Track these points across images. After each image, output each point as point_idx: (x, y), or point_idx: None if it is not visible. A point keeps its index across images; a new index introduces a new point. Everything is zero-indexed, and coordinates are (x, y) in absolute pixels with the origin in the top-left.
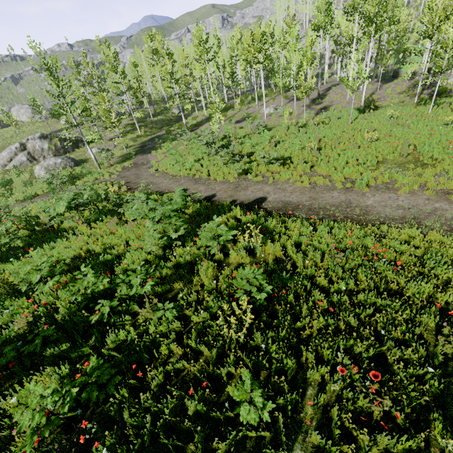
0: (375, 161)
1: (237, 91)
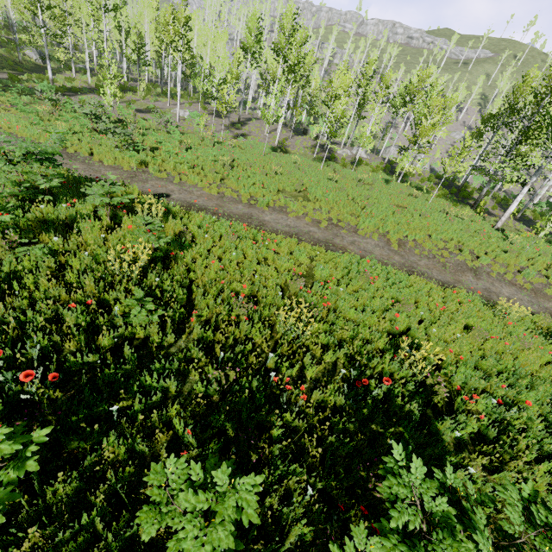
0: (277, 189)
1: (142, 75)
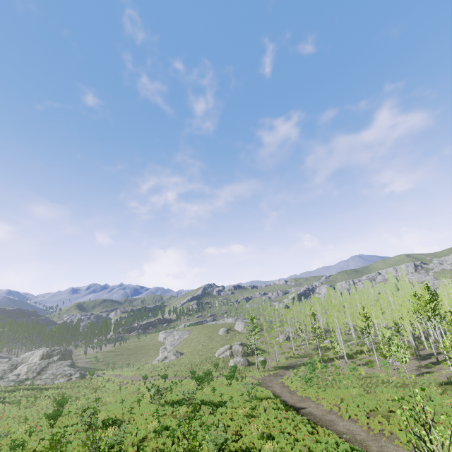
0: (370, 409)
1: None
